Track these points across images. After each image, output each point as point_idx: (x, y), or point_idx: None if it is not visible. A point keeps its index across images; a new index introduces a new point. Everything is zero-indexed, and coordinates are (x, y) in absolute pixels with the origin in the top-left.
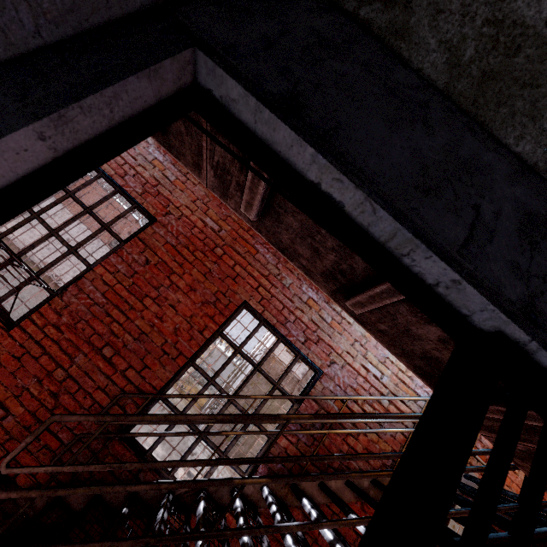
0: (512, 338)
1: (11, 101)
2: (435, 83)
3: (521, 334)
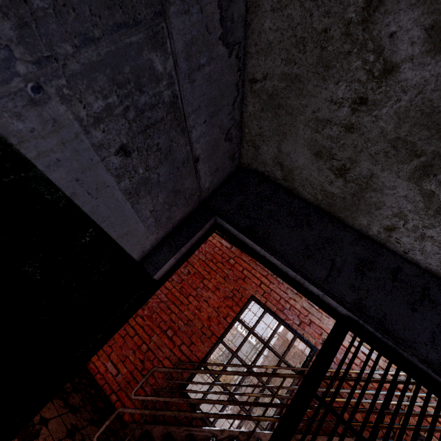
0: (353, 318)
1: (168, 250)
2: (313, 203)
3: (354, 317)
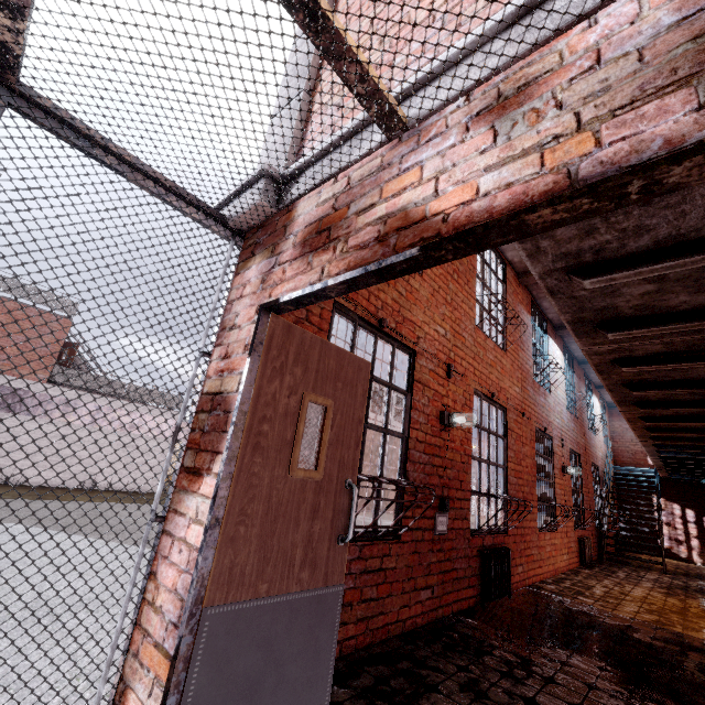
0: None
1: None
2: None
3: None
